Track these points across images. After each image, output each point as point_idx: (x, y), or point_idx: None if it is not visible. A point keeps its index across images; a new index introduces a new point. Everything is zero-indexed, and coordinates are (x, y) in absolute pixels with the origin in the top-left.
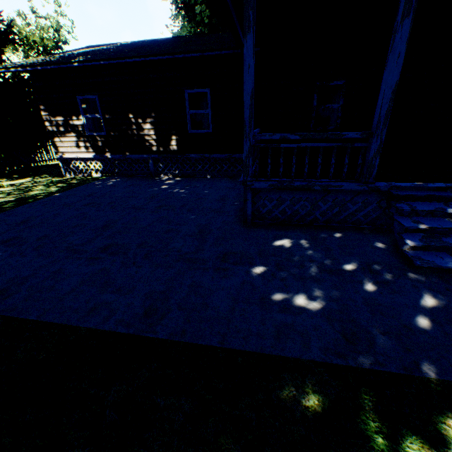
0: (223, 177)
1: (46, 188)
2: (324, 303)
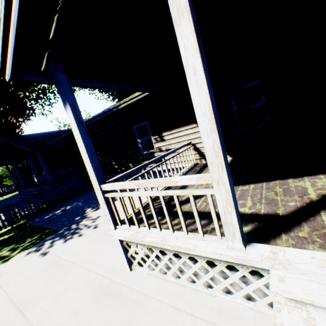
0: None
1: None
2: None
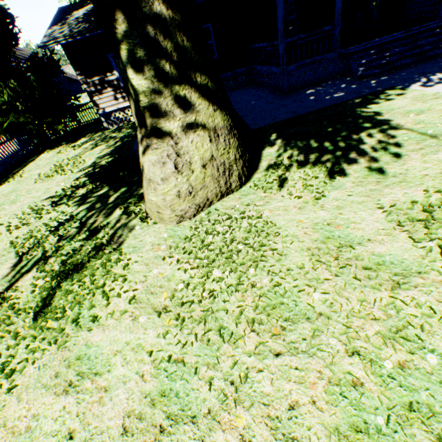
0: (230, 91)
1: (120, 133)
2: (343, 93)
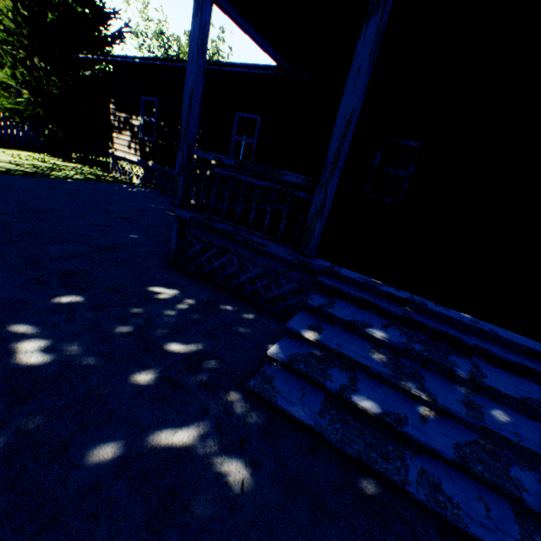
0: None
1: (75, 174)
2: (47, 362)
